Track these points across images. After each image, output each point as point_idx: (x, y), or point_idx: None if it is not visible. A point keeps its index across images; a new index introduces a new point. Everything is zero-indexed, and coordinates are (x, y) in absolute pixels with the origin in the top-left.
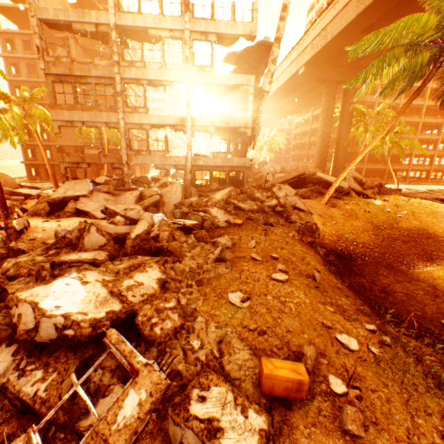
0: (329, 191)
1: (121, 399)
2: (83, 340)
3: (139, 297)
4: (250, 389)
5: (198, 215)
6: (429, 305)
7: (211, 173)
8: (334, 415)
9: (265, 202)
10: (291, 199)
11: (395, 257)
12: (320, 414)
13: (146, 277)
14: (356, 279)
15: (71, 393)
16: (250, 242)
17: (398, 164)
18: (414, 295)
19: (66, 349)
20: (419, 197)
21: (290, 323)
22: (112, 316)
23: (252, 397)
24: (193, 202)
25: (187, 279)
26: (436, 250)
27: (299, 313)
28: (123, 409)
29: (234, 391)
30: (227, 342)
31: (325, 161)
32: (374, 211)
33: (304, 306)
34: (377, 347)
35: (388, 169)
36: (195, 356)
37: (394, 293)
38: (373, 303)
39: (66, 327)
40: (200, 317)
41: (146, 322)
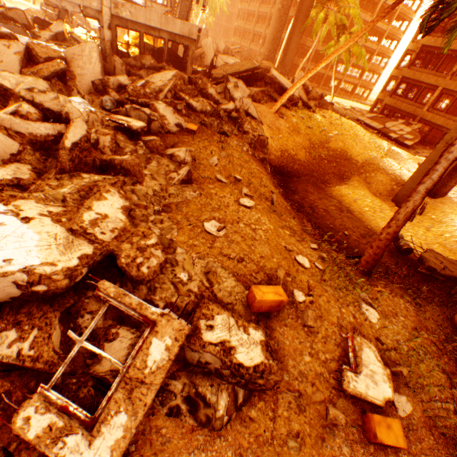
0: (283, 98)
1: (146, 348)
2: (59, 292)
3: (109, 235)
4: (242, 310)
5: (142, 112)
6: (337, 219)
7: (143, 37)
8: (298, 317)
9: (221, 105)
10: (245, 102)
11: (319, 175)
12: (289, 318)
13: (108, 206)
14: (292, 197)
15: (77, 350)
16: (212, 158)
17: (336, 71)
18: (329, 210)
19: (37, 303)
20: (345, 115)
21: (262, 250)
22: (89, 262)
23: (244, 316)
24: (129, 87)
25: (153, 204)
26: (347, 171)
27: (268, 240)
28: (150, 356)
29: (234, 316)
30: (214, 272)
31: (276, 51)
32: (314, 128)
33: (271, 233)
34: (319, 263)
35: (327, 76)
36: (188, 288)
37: (317, 210)
38: (305, 220)
39: (33, 283)
40: (179, 248)
41: (131, 264)
